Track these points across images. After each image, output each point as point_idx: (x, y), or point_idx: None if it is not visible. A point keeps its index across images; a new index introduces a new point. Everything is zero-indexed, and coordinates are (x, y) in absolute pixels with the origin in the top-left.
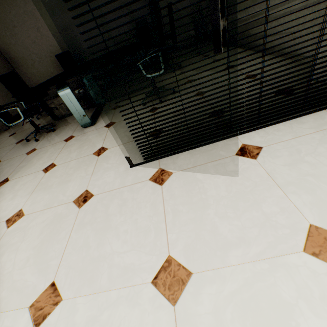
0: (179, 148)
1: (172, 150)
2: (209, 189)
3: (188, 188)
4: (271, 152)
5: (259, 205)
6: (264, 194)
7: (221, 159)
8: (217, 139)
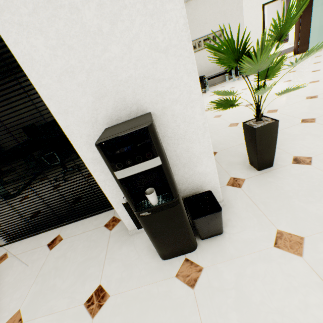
0: (29, 234)
1: (24, 235)
2: (9, 275)
3: (2, 273)
4: (62, 245)
5: (16, 292)
6: (26, 282)
7: (38, 248)
8: (54, 227)
